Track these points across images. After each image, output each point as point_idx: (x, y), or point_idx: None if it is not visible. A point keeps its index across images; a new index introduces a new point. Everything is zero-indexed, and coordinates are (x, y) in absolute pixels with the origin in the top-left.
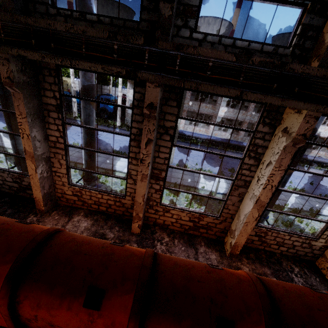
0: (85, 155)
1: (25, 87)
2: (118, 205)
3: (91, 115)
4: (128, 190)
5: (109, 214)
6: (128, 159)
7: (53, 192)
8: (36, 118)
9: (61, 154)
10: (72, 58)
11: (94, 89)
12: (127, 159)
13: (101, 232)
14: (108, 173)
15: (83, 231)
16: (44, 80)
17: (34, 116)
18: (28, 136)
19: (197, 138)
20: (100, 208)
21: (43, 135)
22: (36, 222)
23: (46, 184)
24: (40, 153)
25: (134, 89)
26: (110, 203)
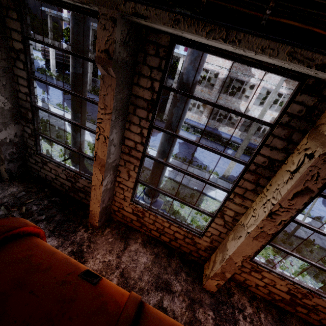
0: (157, 166)
1: (121, 70)
2: (187, 242)
3: (182, 118)
4: (210, 230)
5: (172, 248)
6: (228, 194)
7: (109, 205)
8: (120, 114)
9: (134, 164)
10: (233, 27)
11: (197, 83)
12: (228, 194)
13: (165, 279)
14: (189, 202)
15: (143, 271)
16: (144, 62)
17: (118, 111)
18: (106, 138)
19: (251, 149)
20: (161, 237)
21: (120, 137)
22: (87, 241)
23: (106, 196)
24: (111, 160)
25: (292, 97)
26: (178, 236)
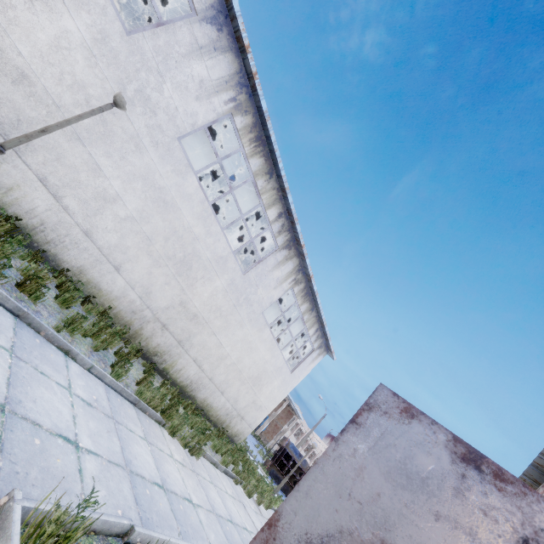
0: None
1: None
2: None
3: None
4: None
5: None
6: None
7: None
8: None
9: None
10: None
11: None
12: None
13: None
14: None
15: None
16: None
17: None
18: None
19: None
20: None
21: None
22: None
23: None
24: None
25: None
26: None
